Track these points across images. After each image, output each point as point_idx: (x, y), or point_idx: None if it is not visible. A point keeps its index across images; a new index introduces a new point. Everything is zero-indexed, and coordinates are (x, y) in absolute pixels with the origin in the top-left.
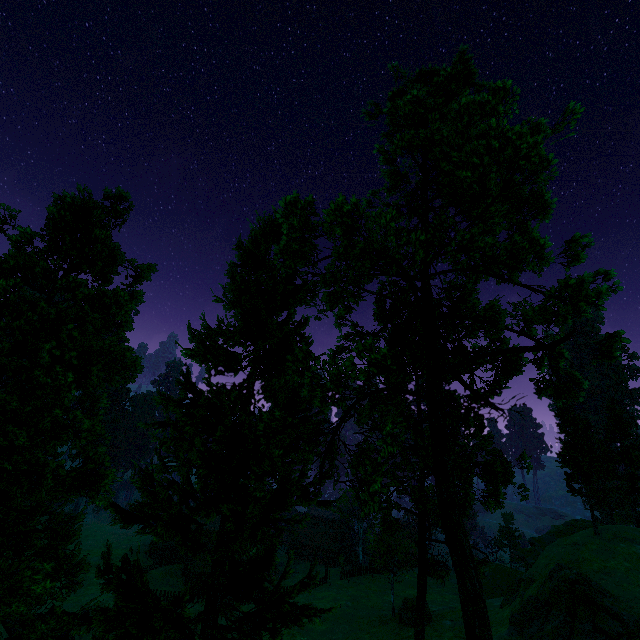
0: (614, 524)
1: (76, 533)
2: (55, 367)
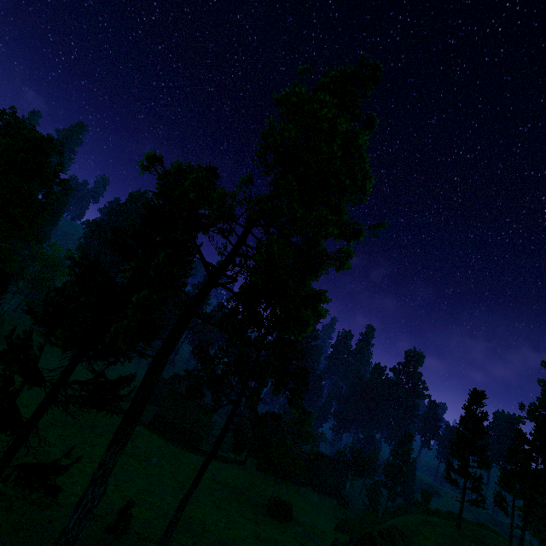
0: (510, 541)
1: None
2: None
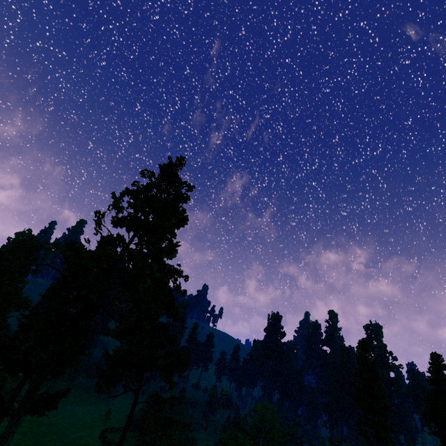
0: None
1: None
2: None
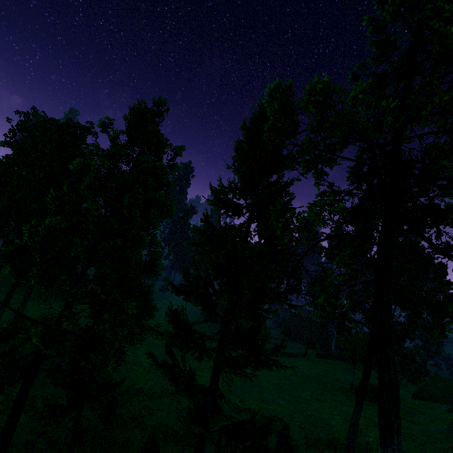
0: None
1: (151, 292)
2: (131, 208)
